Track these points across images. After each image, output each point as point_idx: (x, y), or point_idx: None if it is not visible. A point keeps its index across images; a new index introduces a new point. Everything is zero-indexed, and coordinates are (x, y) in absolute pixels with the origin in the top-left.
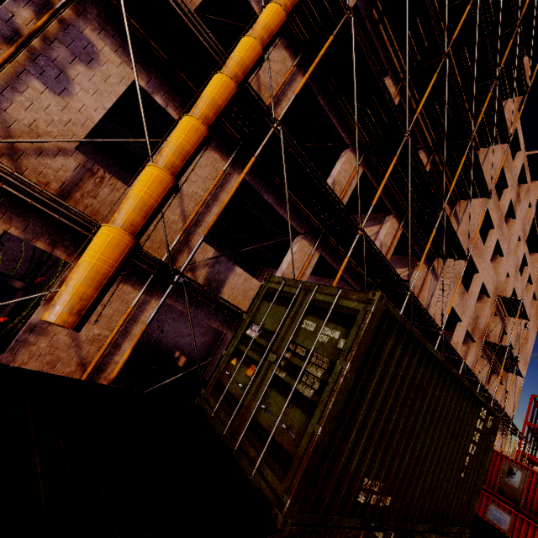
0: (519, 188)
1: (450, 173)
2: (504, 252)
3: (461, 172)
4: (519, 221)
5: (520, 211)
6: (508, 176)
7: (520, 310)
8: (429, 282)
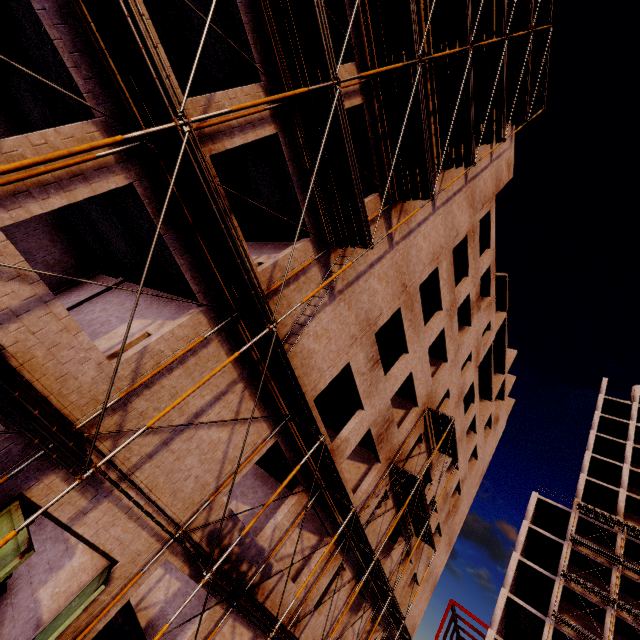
0: (483, 301)
1: (389, 140)
2: (450, 357)
3: (402, 139)
4: (474, 333)
5: (478, 322)
6: (472, 261)
7: (451, 440)
8: (313, 285)
